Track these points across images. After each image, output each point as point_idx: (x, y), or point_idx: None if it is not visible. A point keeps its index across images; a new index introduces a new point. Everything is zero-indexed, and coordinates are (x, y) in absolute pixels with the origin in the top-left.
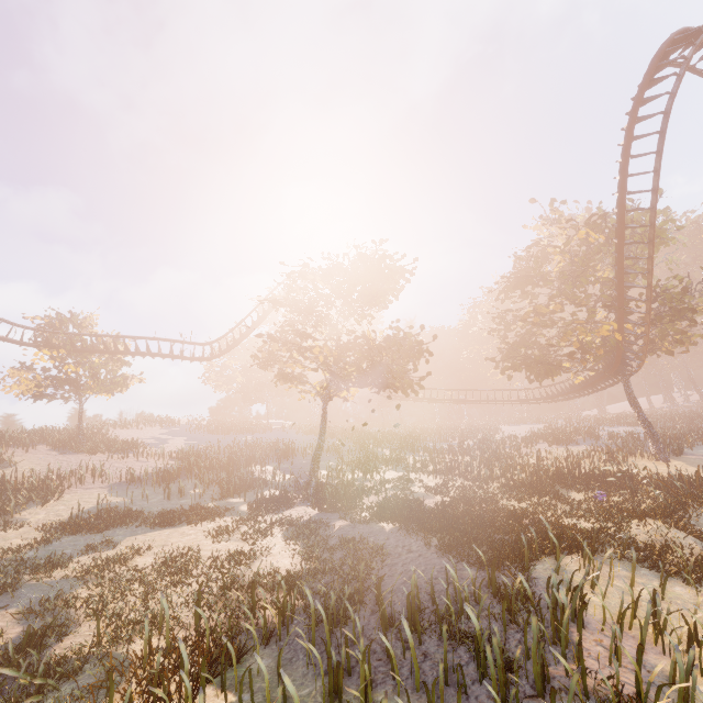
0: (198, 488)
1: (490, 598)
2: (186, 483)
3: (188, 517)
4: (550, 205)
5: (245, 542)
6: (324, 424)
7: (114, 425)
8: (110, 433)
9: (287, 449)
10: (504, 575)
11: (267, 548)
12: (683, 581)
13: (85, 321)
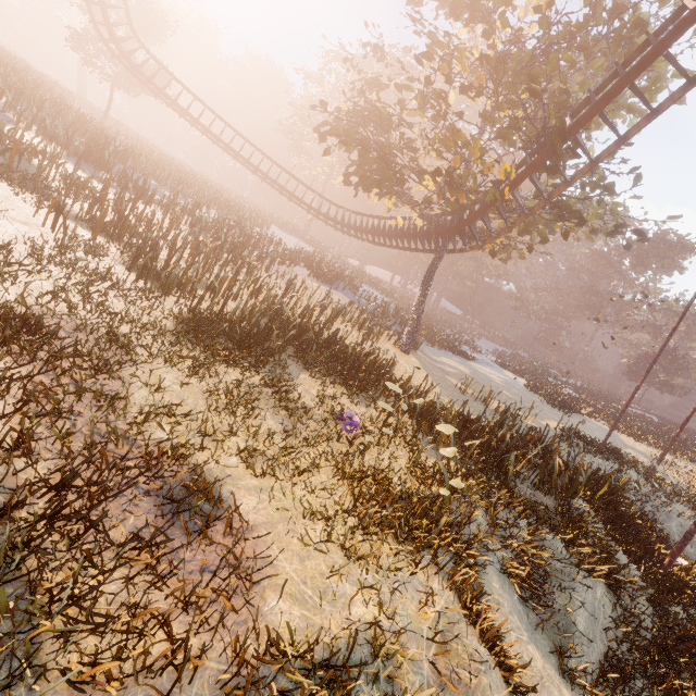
0: None
1: None
2: None
3: None
4: None
5: None
6: None
7: None
8: None
9: None
10: None
11: None
12: None
13: None
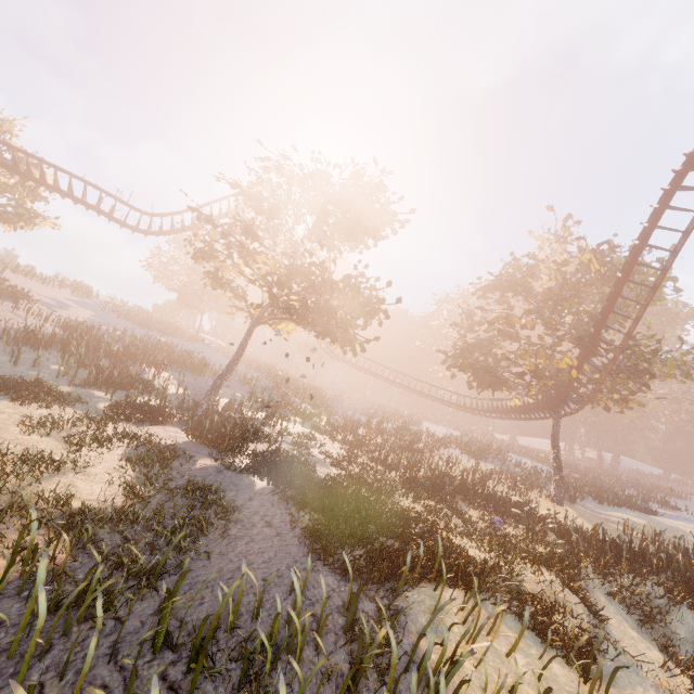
0: (64, 365)
1: (337, 631)
2: (53, 356)
3: (19, 392)
4: (564, 221)
5: (68, 445)
6: (242, 349)
7: (14, 269)
8: (4, 274)
9: (198, 364)
10: (368, 599)
11: (89, 463)
12: (563, 657)
13: (2, 124)
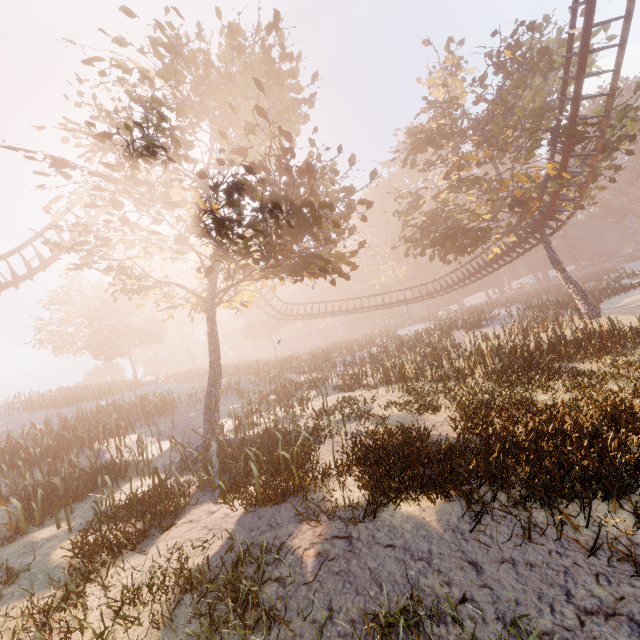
0: None
1: None
2: None
3: None
4: (446, 49)
5: None
6: (215, 345)
7: None
8: None
9: (162, 403)
10: None
11: None
12: None
13: None
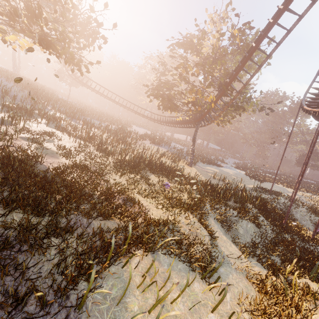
0: None
1: None
2: None
3: None
4: (227, 6)
5: None
6: None
7: None
8: None
9: None
10: None
11: None
12: (199, 275)
13: None
